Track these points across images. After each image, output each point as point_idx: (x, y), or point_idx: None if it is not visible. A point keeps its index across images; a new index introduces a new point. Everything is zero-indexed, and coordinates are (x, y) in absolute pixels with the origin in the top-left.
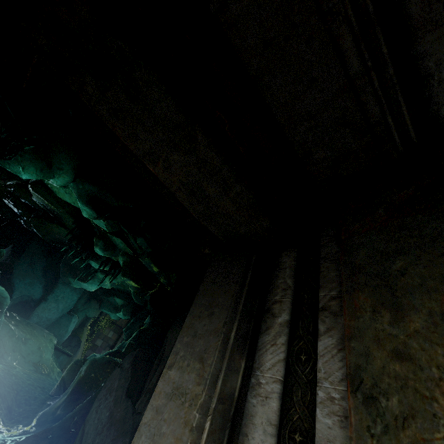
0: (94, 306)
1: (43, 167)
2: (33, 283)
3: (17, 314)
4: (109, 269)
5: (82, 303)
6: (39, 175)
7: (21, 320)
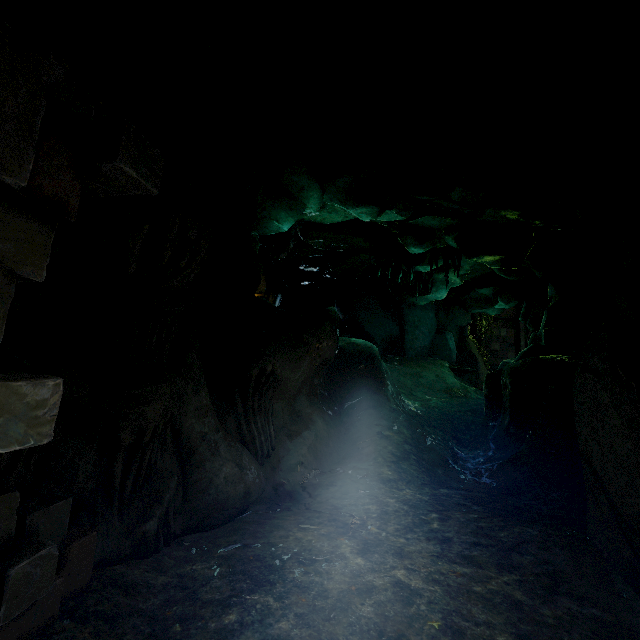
0: (459, 312)
1: (288, 204)
2: (382, 323)
3: (393, 355)
4: (444, 262)
5: (443, 316)
6: (293, 216)
7: (400, 359)
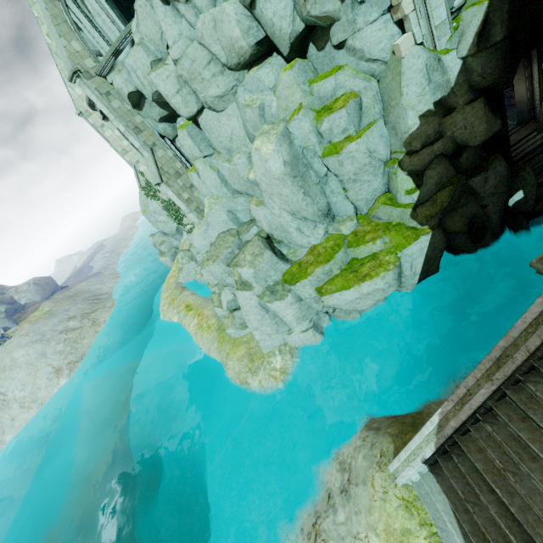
0: None
1: None
2: None
3: None
4: None
5: None
6: None
7: None
